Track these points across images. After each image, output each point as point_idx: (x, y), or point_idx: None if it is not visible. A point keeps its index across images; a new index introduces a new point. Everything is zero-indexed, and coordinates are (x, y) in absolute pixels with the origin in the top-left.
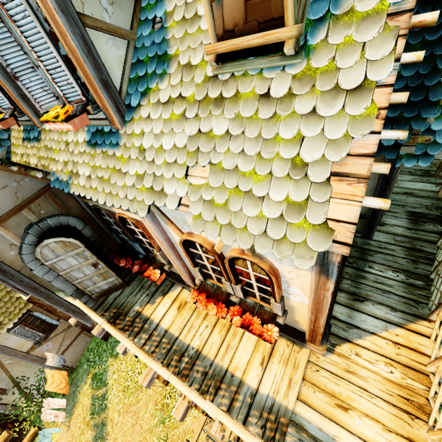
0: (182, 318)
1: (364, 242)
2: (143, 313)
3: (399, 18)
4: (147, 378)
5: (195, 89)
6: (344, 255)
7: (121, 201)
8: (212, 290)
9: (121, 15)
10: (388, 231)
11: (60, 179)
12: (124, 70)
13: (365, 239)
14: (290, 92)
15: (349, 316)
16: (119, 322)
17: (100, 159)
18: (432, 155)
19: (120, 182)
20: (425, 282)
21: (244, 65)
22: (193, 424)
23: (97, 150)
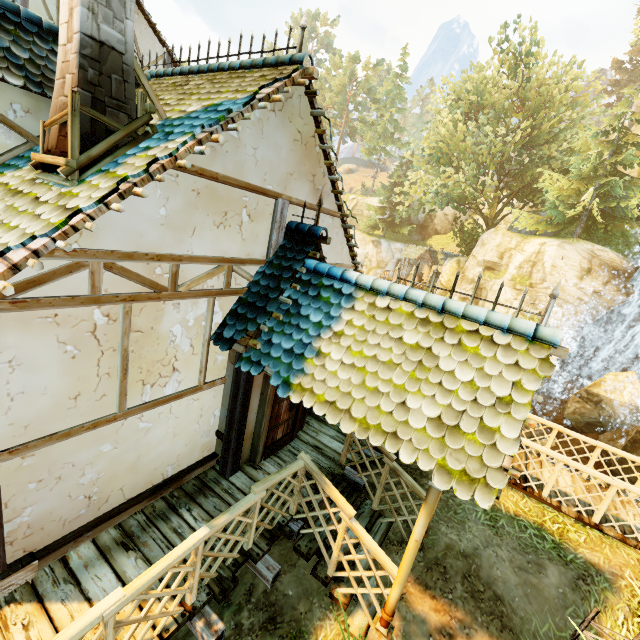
0: None
1: (216, 479)
2: None
3: (127, 184)
4: None
5: (19, 182)
6: (169, 479)
7: None
8: None
9: (34, 124)
10: (255, 477)
11: None
12: (3, 154)
13: (221, 475)
14: (48, 200)
15: (87, 564)
16: None
17: None
18: (263, 365)
19: None
20: (231, 550)
21: (49, 176)
22: None
23: None
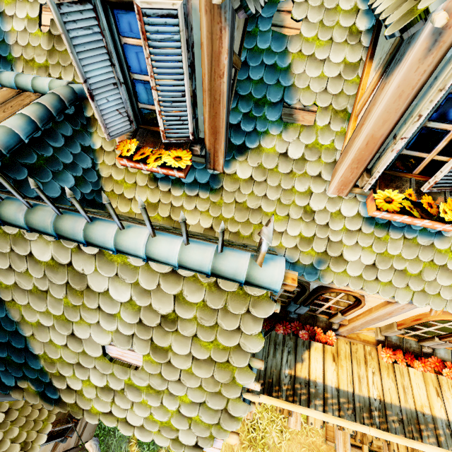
0: (344, 370)
1: None
2: (299, 375)
3: None
4: (347, 447)
5: None
6: None
7: (447, 303)
8: (402, 344)
9: None
10: None
11: (292, 260)
12: None
13: None
14: None
15: None
16: (277, 394)
17: (399, 247)
18: None
19: (444, 281)
20: None
21: None
22: (290, 446)
23: (390, 233)
